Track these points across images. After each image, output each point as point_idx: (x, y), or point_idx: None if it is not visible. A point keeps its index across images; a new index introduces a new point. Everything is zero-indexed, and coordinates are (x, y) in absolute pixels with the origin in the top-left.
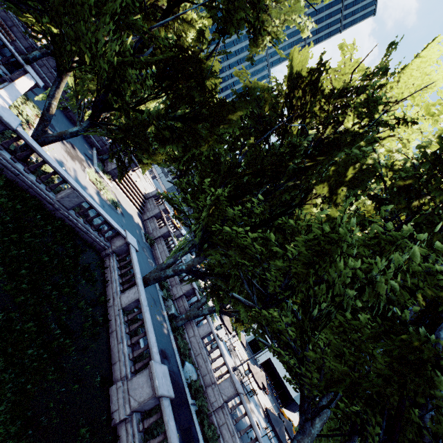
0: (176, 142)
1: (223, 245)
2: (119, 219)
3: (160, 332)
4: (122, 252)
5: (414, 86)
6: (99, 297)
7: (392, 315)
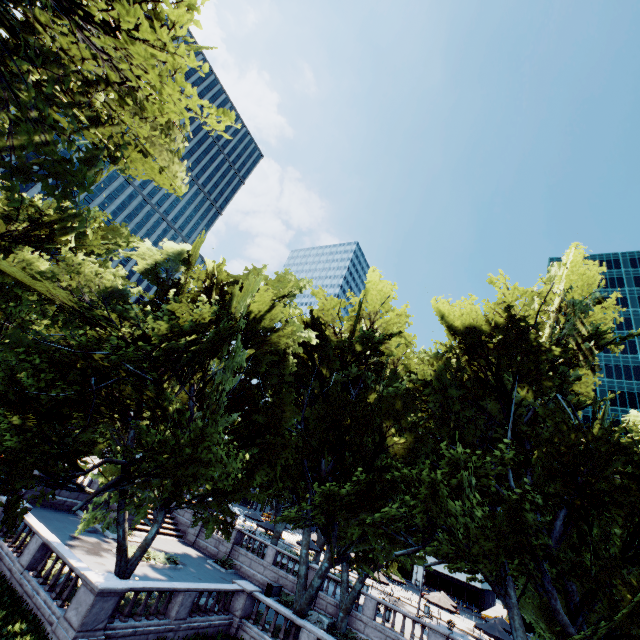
0: (261, 467)
1: (350, 515)
2: (189, 573)
3: None
4: (248, 609)
5: (379, 298)
6: None
7: (488, 492)
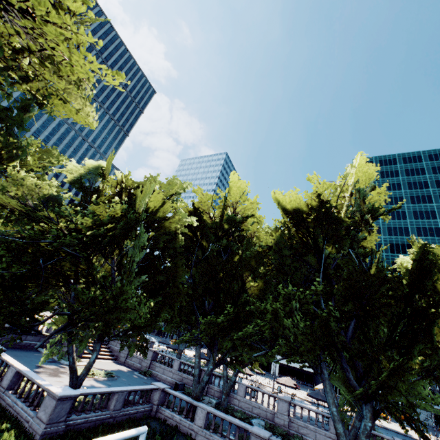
0: (164, 309)
1: (225, 335)
2: (122, 382)
3: (224, 421)
4: (162, 399)
5: (238, 192)
6: (185, 438)
7: (309, 313)
